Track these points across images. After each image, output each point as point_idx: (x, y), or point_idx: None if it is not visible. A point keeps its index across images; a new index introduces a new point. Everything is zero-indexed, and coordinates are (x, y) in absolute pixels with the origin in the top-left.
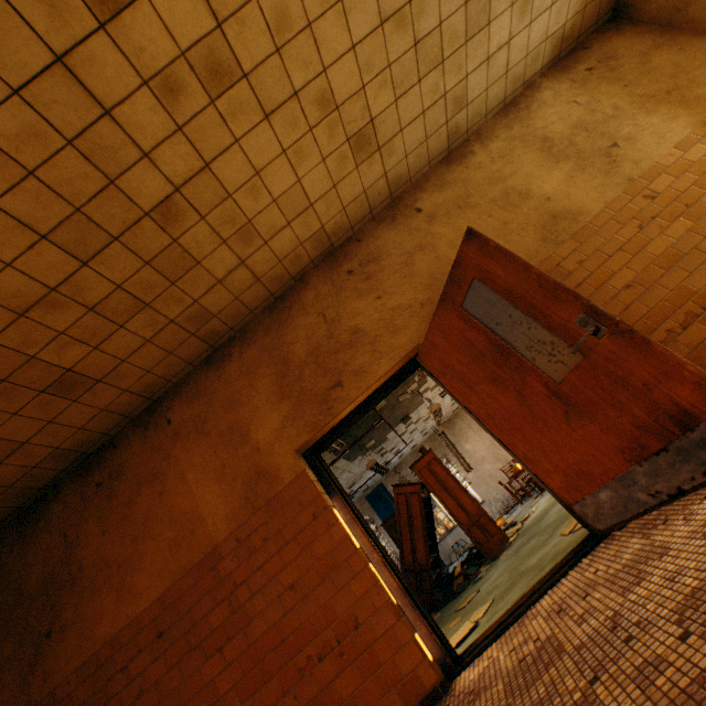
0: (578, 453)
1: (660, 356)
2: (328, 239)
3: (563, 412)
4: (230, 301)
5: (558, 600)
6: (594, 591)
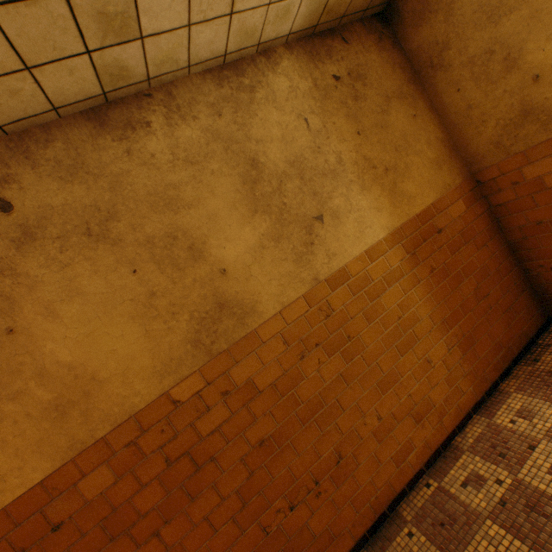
0: None
1: None
2: None
3: None
4: None
5: None
6: None
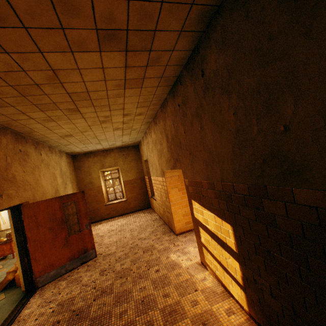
0: (57, 258)
1: (92, 237)
2: (28, 133)
3: (64, 244)
4: (2, 113)
5: (42, 303)
6: (63, 291)
